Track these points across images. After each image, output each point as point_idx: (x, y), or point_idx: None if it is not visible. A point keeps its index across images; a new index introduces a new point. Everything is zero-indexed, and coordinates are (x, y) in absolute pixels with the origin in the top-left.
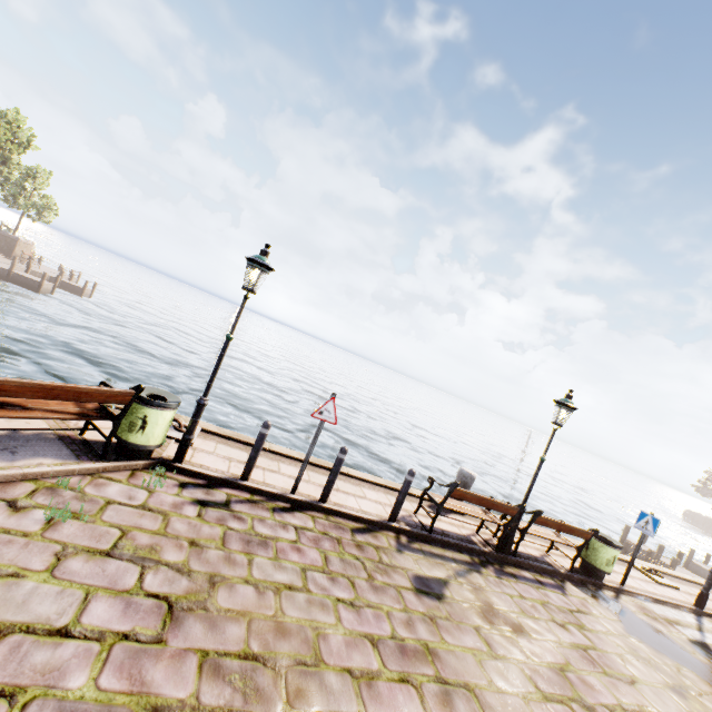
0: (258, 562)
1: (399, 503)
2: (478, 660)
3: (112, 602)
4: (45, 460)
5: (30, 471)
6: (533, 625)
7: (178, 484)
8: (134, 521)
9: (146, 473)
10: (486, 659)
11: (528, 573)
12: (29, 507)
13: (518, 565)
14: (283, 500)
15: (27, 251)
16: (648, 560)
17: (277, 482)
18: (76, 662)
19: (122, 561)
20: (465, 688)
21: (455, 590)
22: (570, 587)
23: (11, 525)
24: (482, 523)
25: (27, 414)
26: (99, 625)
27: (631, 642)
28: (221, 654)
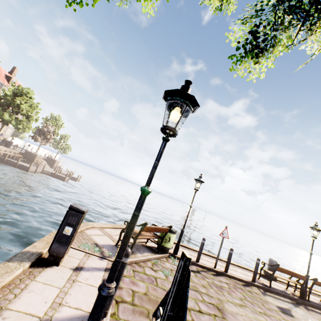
0: (225, 295)
1: (256, 273)
2: None
3: (202, 304)
4: (147, 253)
5: (149, 257)
6: None
7: None
8: None
9: (169, 258)
10: None
11: (318, 310)
12: (156, 270)
13: (312, 306)
14: (212, 271)
15: (57, 165)
16: None
17: (206, 263)
18: None
19: (192, 290)
20: None
21: (295, 313)
22: None
23: (158, 276)
24: (288, 284)
25: (146, 237)
26: (206, 311)
27: None
28: None
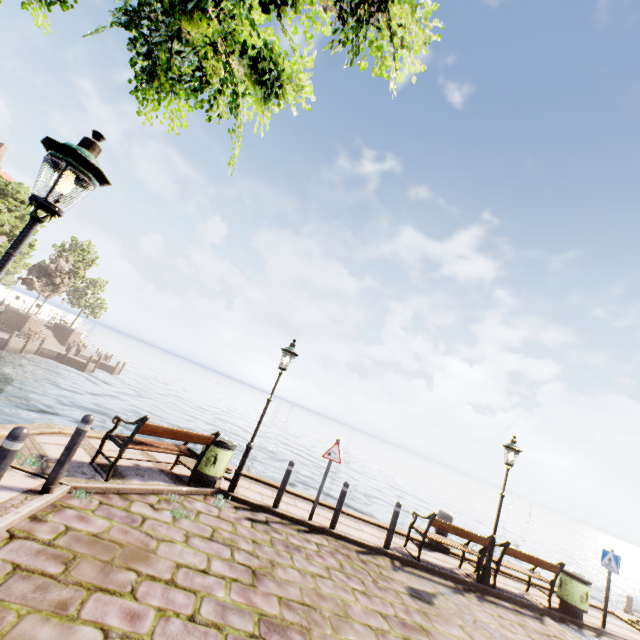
0: (296, 558)
1: (391, 531)
2: None
3: (222, 563)
4: (159, 482)
5: (156, 487)
6: (510, 635)
7: (233, 506)
8: (216, 524)
9: (212, 497)
10: None
11: (508, 604)
12: (161, 509)
13: (499, 597)
14: (303, 524)
15: (77, 339)
16: None
17: (297, 512)
18: (216, 586)
19: (219, 544)
20: None
21: (442, 601)
22: (548, 620)
23: (157, 517)
24: (462, 557)
25: (158, 449)
26: (220, 572)
27: None
28: (289, 599)
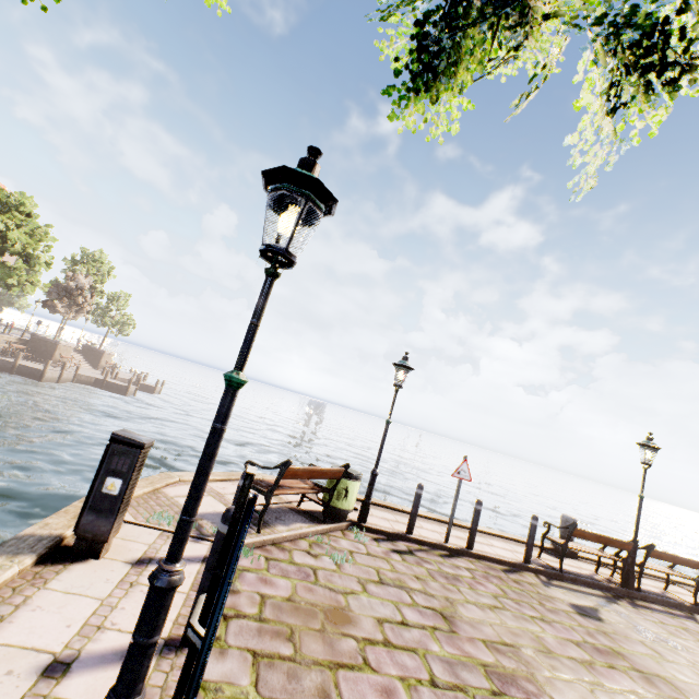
0: (463, 590)
1: (530, 545)
2: (656, 661)
3: (411, 610)
4: (300, 524)
5: (302, 531)
6: (685, 643)
7: (372, 539)
8: (374, 563)
9: (349, 532)
10: (661, 661)
11: (658, 606)
12: (318, 555)
13: (645, 600)
14: (441, 548)
15: (109, 361)
16: None
17: (428, 535)
18: (425, 639)
19: (392, 587)
20: (657, 676)
21: (607, 615)
22: None
23: (322, 565)
24: (599, 562)
25: (295, 491)
26: (417, 621)
27: None
28: (492, 642)
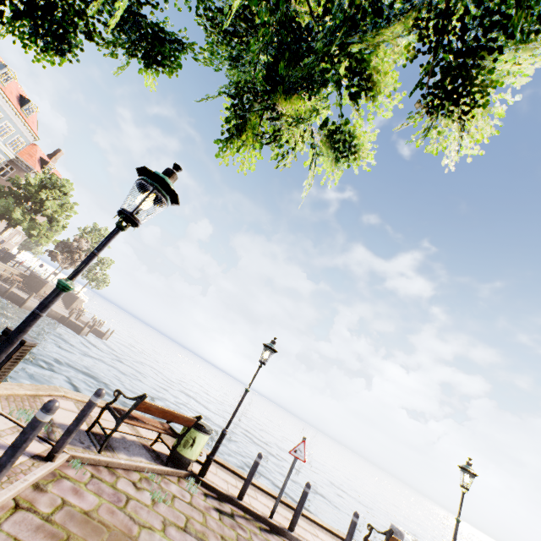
0: None
1: None
2: None
3: None
4: (142, 458)
5: (139, 464)
6: None
7: (203, 493)
8: (189, 512)
9: (185, 480)
10: None
11: None
12: (142, 488)
13: None
14: (264, 522)
15: (79, 305)
16: None
17: (258, 506)
18: None
19: (192, 536)
20: None
21: None
22: None
23: (139, 497)
24: None
25: (147, 426)
26: None
27: None
28: None
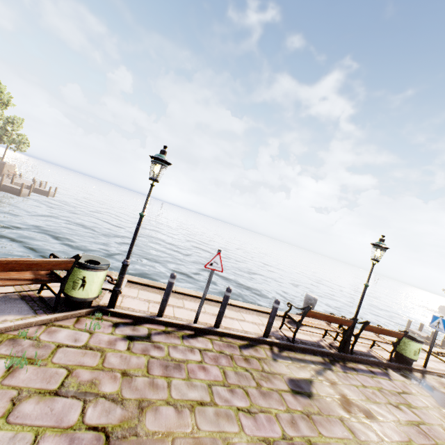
0: (175, 383)
1: (270, 324)
2: None
3: (58, 440)
4: (8, 316)
5: None
6: (378, 410)
7: (112, 324)
8: (78, 360)
9: (88, 318)
10: None
11: (363, 366)
12: None
13: (355, 360)
14: (188, 328)
15: (11, 171)
16: (427, 342)
17: (183, 315)
18: None
19: (68, 398)
20: None
21: (319, 387)
22: (392, 373)
23: None
24: (326, 332)
25: None
26: None
27: (444, 413)
28: None
